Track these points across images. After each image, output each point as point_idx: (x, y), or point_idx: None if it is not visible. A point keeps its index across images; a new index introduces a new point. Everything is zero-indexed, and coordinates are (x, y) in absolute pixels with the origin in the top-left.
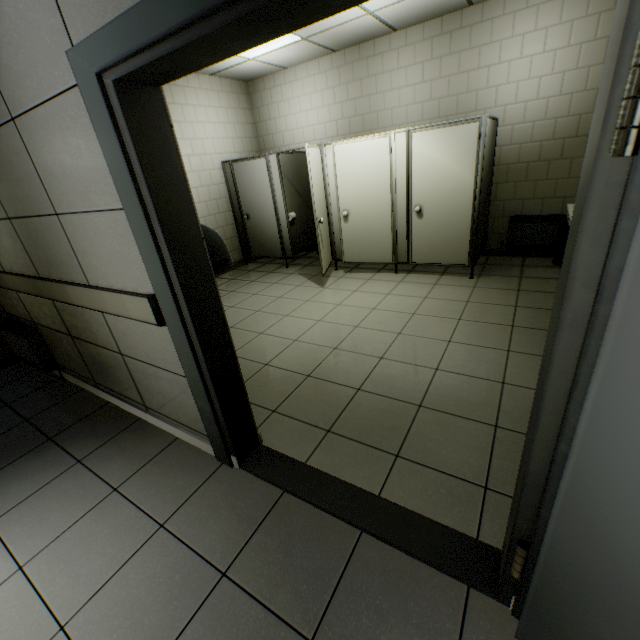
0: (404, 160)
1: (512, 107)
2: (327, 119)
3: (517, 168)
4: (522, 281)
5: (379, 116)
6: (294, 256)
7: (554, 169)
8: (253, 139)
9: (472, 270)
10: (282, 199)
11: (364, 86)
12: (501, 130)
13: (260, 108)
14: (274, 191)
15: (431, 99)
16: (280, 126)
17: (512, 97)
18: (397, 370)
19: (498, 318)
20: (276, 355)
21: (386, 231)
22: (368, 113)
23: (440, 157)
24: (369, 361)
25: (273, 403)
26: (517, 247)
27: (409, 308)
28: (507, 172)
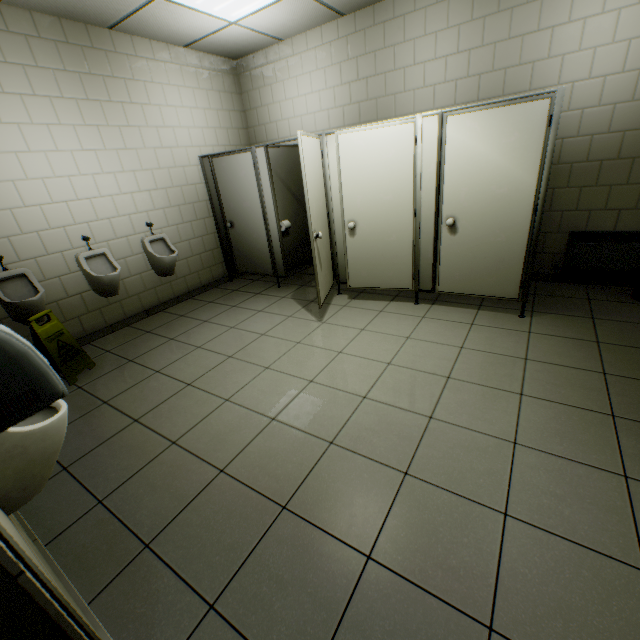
0: (434, 154)
1: (584, 83)
2: (331, 104)
3: (585, 168)
4: (598, 325)
5: (397, 99)
6: (287, 274)
7: (639, 169)
8: (242, 130)
9: (523, 306)
10: (272, 204)
11: (379, 60)
12: (565, 116)
13: (250, 92)
14: (262, 194)
15: (468, 75)
16: (274, 114)
17: (585, 69)
18: (435, 509)
19: (583, 396)
20: (240, 450)
21: (405, 249)
22: (383, 96)
23: (487, 150)
24: (385, 479)
25: (214, 580)
26: (578, 272)
27: (440, 366)
28: (570, 173)
